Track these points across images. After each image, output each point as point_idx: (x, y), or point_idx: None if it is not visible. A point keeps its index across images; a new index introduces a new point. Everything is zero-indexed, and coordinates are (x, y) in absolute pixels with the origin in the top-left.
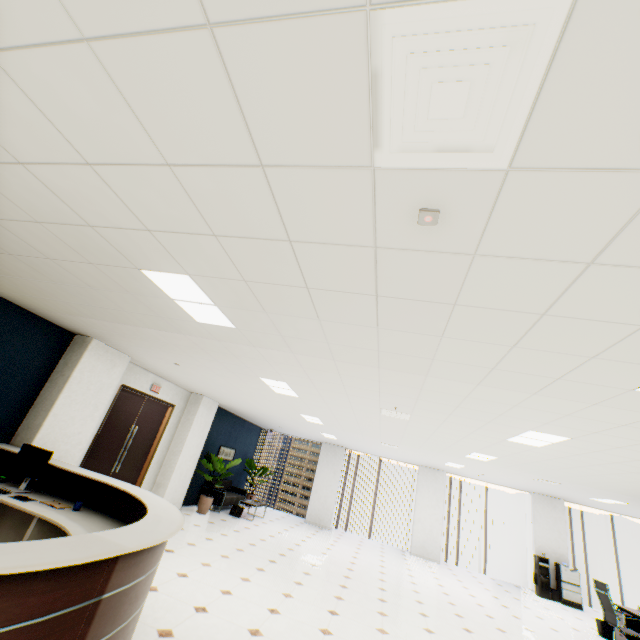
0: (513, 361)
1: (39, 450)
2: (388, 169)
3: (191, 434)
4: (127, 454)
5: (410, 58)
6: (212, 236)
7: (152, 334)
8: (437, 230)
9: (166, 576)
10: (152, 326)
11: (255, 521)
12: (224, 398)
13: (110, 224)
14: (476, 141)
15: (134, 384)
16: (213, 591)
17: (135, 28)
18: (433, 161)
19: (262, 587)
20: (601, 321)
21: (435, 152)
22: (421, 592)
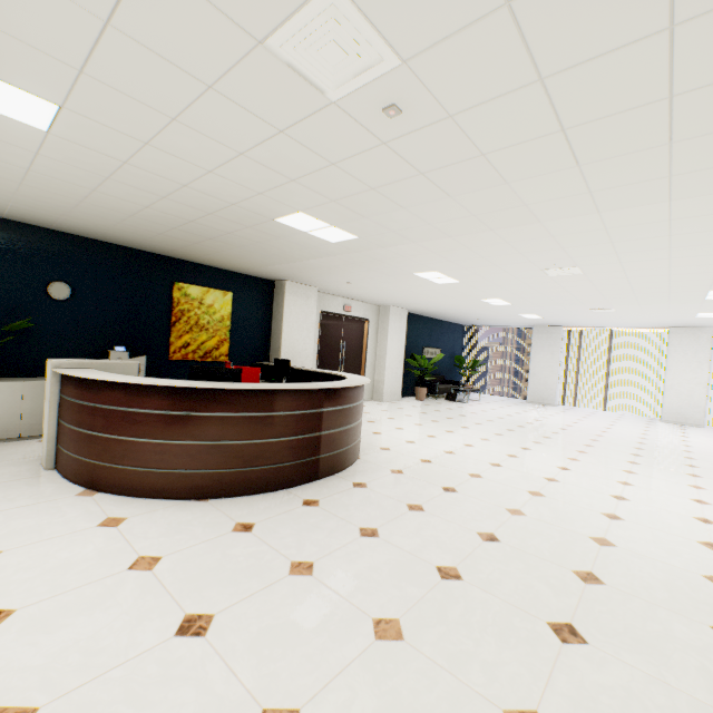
0: (598, 178)
1: (283, 361)
2: (341, 99)
3: (390, 340)
4: (345, 362)
5: (296, 50)
6: (292, 182)
7: (315, 264)
8: (407, 115)
9: (387, 429)
10: (310, 257)
11: (470, 403)
12: (406, 303)
13: (241, 199)
14: (368, 61)
15: (329, 309)
16: (421, 436)
17: (187, 105)
18: (359, 83)
19: (462, 435)
20: (623, 112)
21: (354, 78)
22: (648, 444)
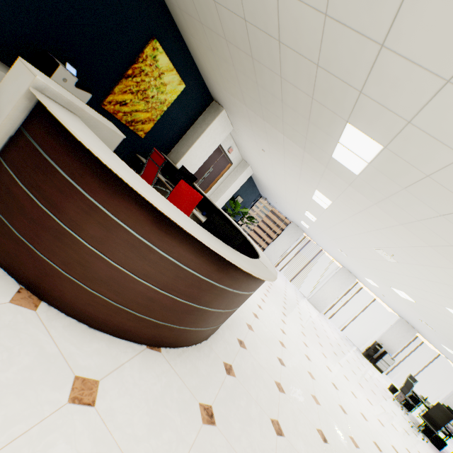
0: None
1: (189, 173)
2: None
3: (233, 185)
4: (202, 181)
5: None
6: None
7: (277, 135)
8: None
9: None
10: (287, 135)
11: None
12: (262, 174)
13: (381, 101)
14: None
15: (222, 143)
16: None
17: None
18: None
19: None
20: None
21: None
22: (315, 324)
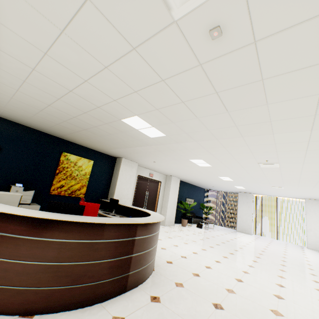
0: None
1: (114, 200)
2: (182, 18)
3: (170, 193)
4: (147, 202)
5: None
6: (135, 93)
7: (139, 149)
8: (225, 38)
9: (169, 245)
10: (137, 145)
11: (209, 230)
12: (180, 175)
13: (103, 103)
14: None
15: (142, 174)
16: (189, 252)
17: (71, 17)
18: None
19: (212, 253)
20: None
21: None
22: (312, 265)
